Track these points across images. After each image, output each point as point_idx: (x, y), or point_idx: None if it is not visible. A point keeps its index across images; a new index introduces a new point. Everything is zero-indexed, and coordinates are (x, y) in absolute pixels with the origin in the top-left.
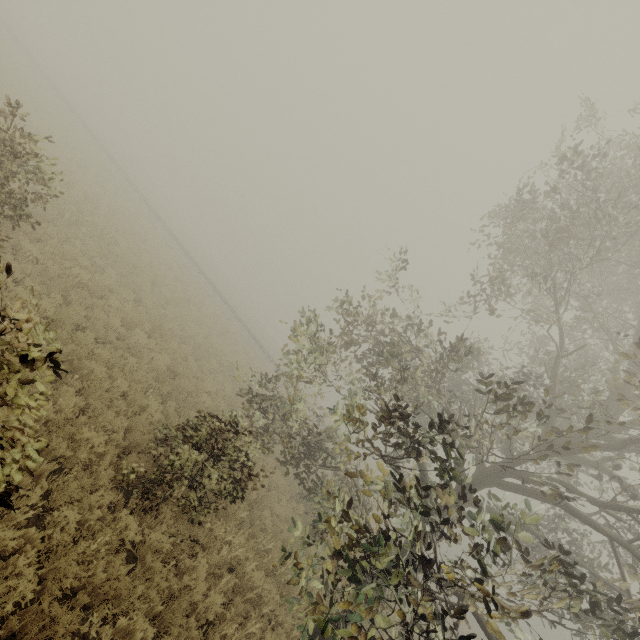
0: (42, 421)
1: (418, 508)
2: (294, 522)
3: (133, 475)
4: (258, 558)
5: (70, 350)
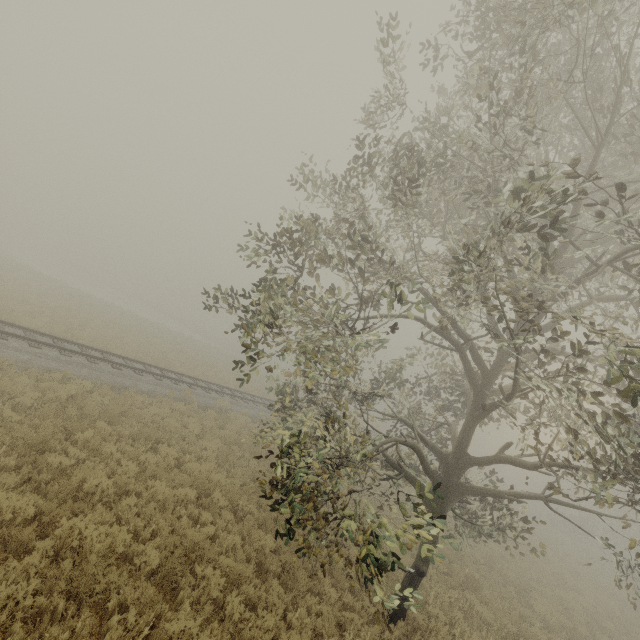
0: None
1: None
2: None
3: None
4: None
5: None
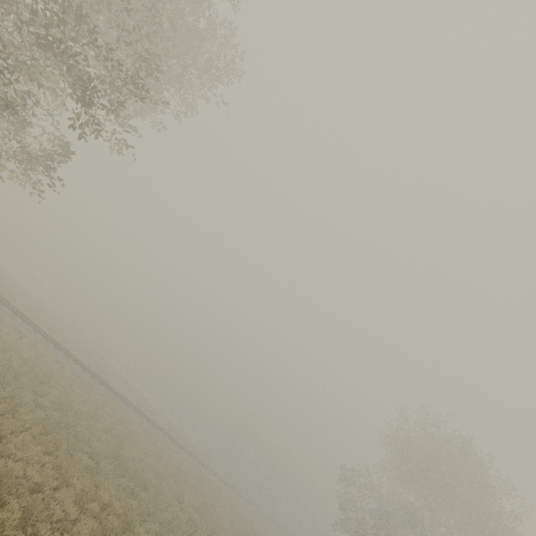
0: None
1: None
2: None
3: None
4: None
5: None
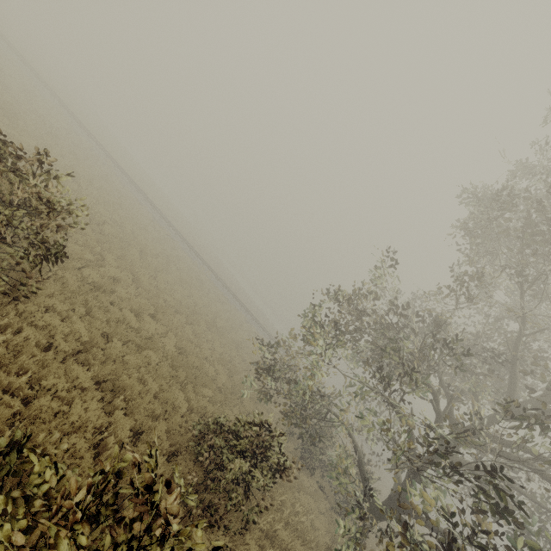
0: (111, 460)
1: (473, 543)
2: (337, 520)
3: (191, 488)
4: (284, 520)
5: (109, 369)
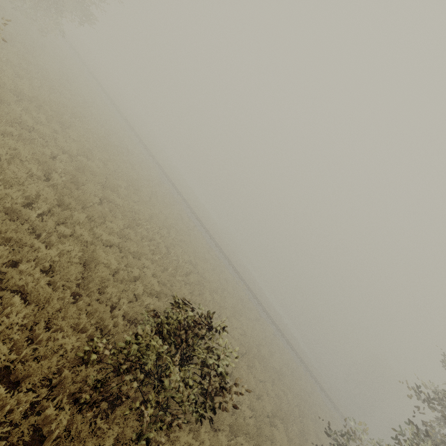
0: None
1: None
2: None
3: None
4: None
5: None
